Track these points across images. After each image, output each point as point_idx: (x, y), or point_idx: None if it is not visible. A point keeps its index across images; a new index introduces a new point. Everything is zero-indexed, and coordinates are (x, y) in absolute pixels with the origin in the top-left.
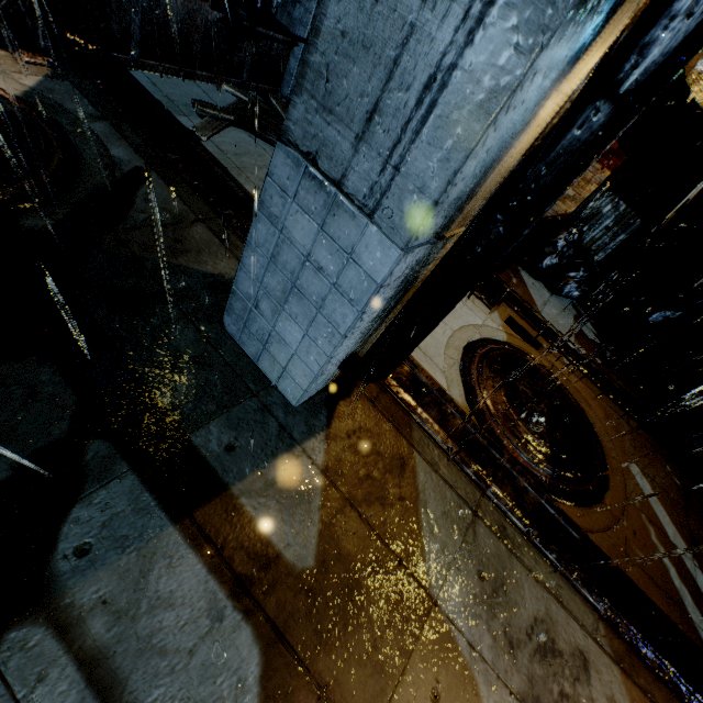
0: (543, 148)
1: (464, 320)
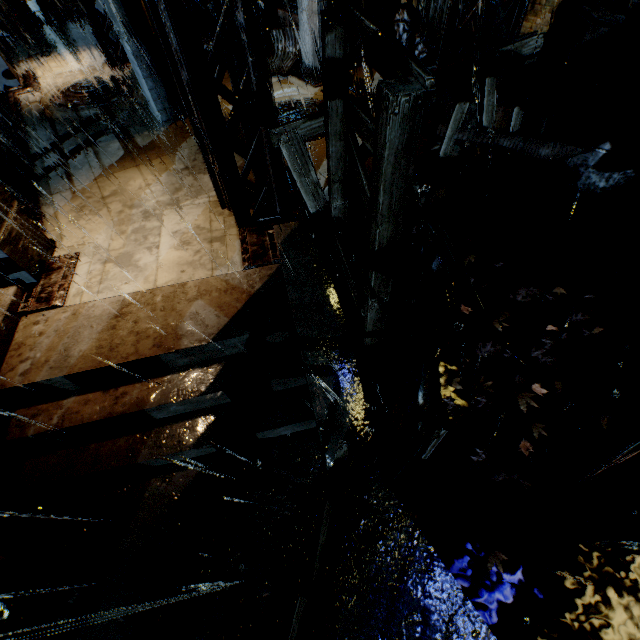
0: None
1: (283, 95)
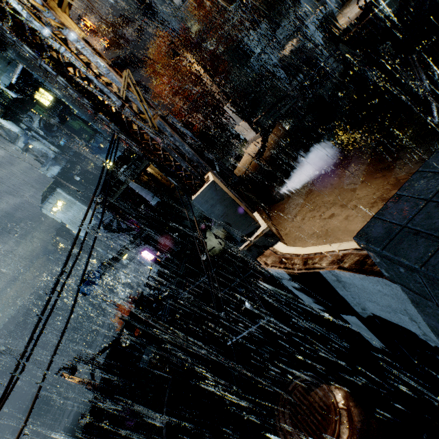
0: None
1: None
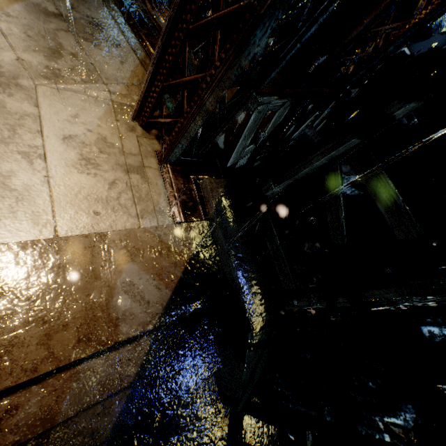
0: None
1: None
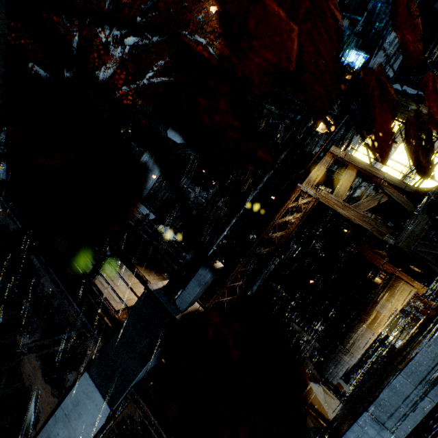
0: (421, 425)
1: None
